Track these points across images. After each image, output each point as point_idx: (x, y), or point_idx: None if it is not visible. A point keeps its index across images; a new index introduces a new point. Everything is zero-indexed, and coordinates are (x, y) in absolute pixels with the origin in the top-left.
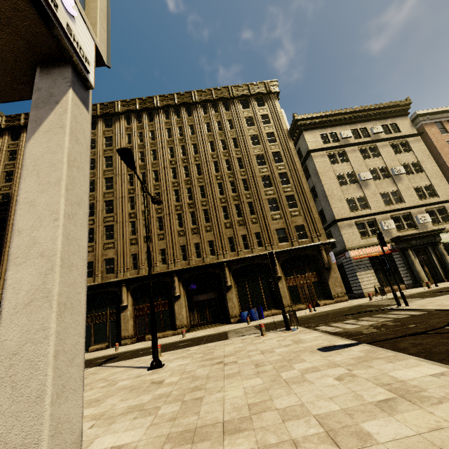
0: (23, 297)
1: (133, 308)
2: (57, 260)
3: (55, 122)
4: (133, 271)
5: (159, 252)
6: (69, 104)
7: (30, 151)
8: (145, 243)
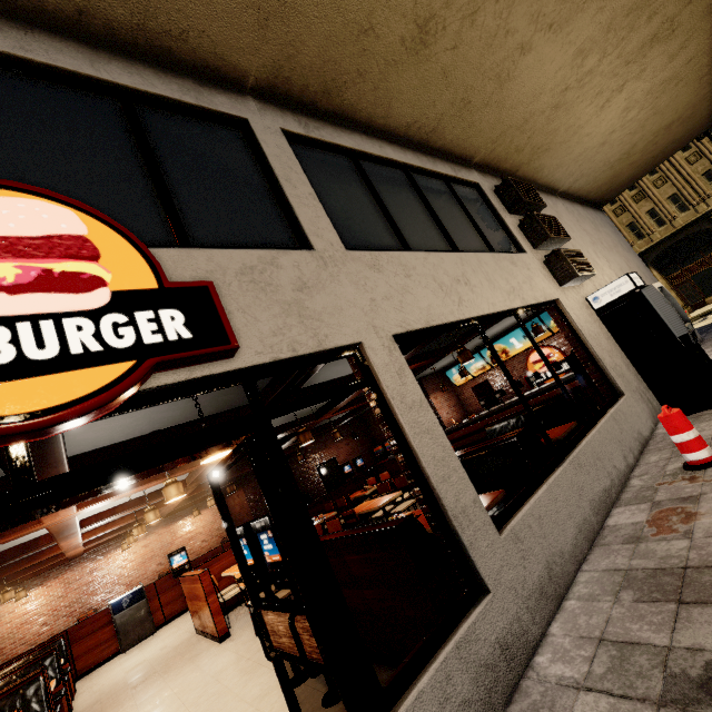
0: None
1: (665, 280)
2: None
3: None
4: (640, 242)
5: (667, 202)
6: None
7: None
8: (638, 204)
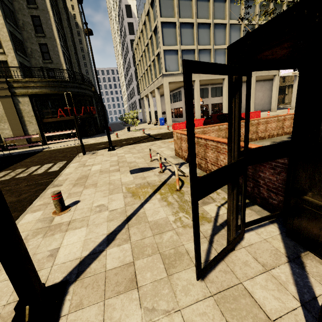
0: (293, 97)
1: None
2: (295, 95)
3: (296, 82)
4: None
5: None
6: (297, 79)
7: (293, 85)
8: None
